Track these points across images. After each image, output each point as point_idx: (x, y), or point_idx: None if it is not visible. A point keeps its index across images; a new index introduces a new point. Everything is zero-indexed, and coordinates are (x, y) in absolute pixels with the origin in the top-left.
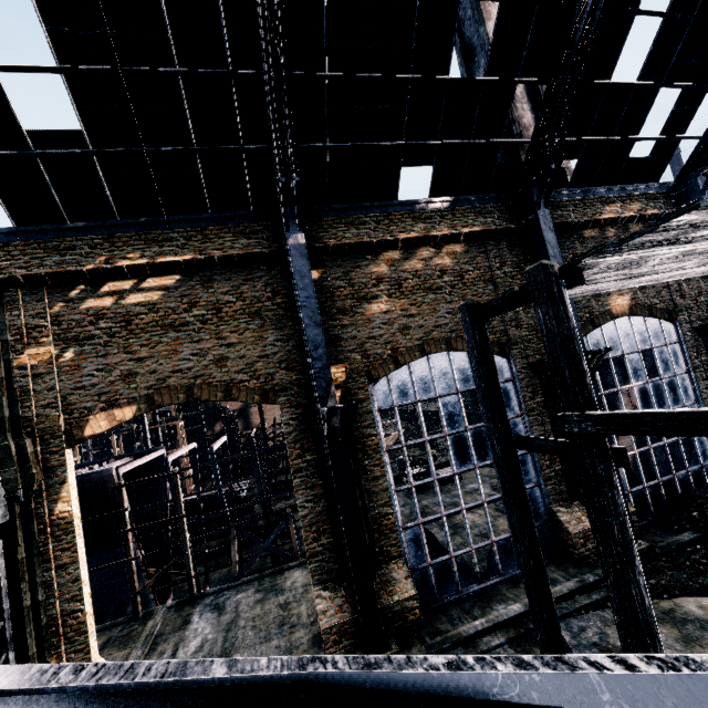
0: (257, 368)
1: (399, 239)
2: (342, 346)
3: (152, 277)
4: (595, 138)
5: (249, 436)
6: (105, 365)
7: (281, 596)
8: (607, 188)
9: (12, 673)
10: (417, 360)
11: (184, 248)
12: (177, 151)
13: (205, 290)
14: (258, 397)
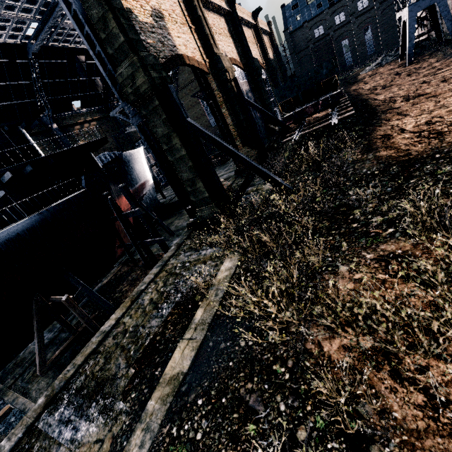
0: None
1: (79, 122)
2: None
3: None
4: None
5: None
6: None
7: None
8: None
9: None
10: (98, 156)
11: None
12: (11, 103)
13: None
14: None
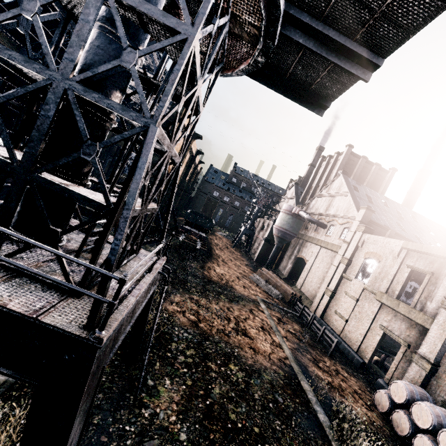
0: None
1: None
2: None
3: None
4: None
5: None
6: None
7: None
8: None
9: None
10: None
11: None
12: None
13: None
14: None
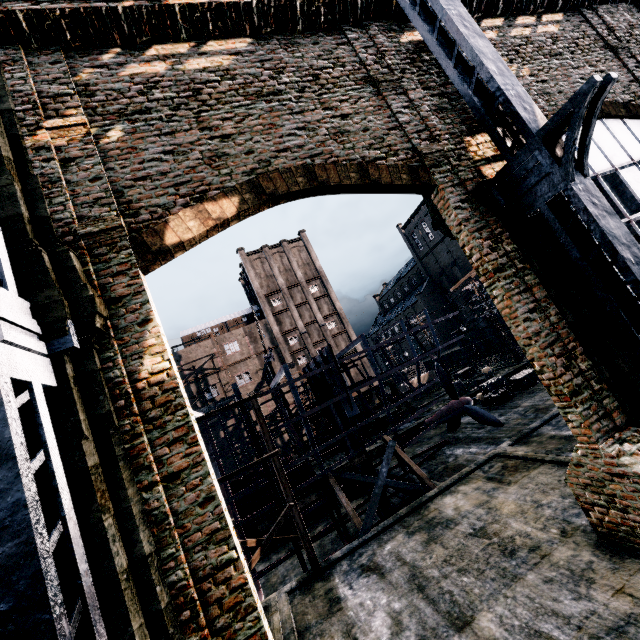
0: (389, 143)
1: None
2: None
3: (213, 40)
4: None
5: (320, 351)
6: (175, 146)
7: (458, 526)
8: None
9: None
10: None
11: None
12: None
13: (289, 55)
14: (405, 177)
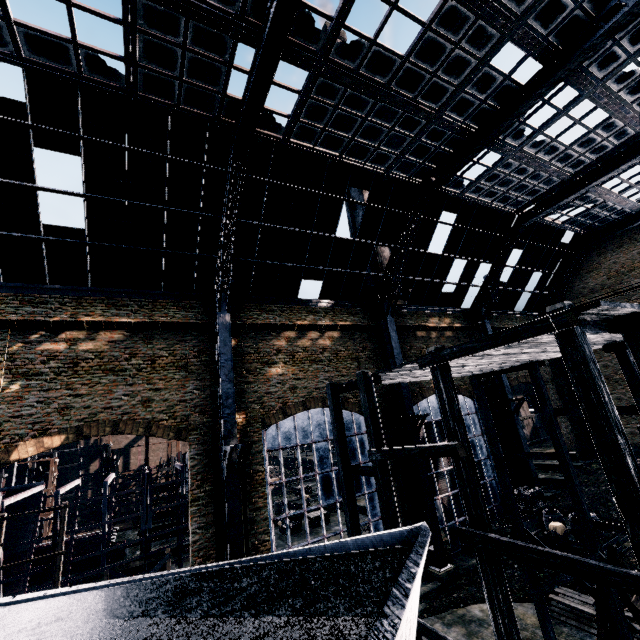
0: (176, 410)
1: (296, 324)
2: (246, 398)
3: (104, 330)
4: (421, 279)
5: (144, 472)
6: (46, 398)
7: None
8: (431, 307)
9: (44, 592)
10: (300, 412)
11: (136, 313)
12: (151, 250)
13: (145, 345)
14: (173, 434)
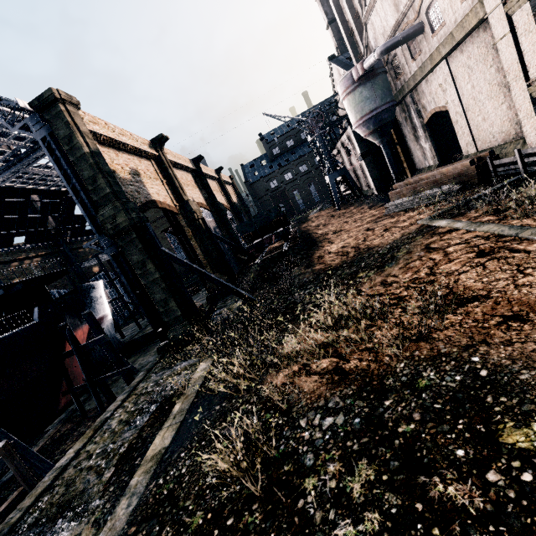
0: None
1: (18, 259)
2: None
3: None
4: (75, 226)
5: None
6: None
7: None
8: (82, 237)
9: None
10: None
11: None
12: None
13: None
14: None
